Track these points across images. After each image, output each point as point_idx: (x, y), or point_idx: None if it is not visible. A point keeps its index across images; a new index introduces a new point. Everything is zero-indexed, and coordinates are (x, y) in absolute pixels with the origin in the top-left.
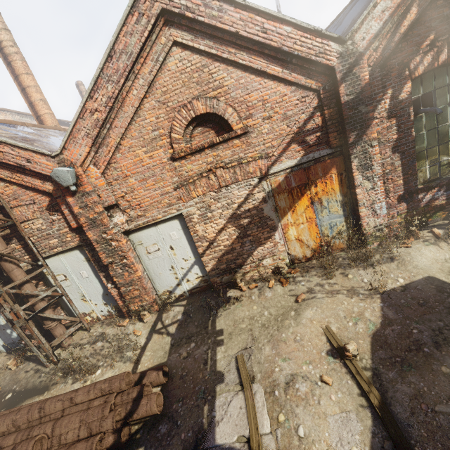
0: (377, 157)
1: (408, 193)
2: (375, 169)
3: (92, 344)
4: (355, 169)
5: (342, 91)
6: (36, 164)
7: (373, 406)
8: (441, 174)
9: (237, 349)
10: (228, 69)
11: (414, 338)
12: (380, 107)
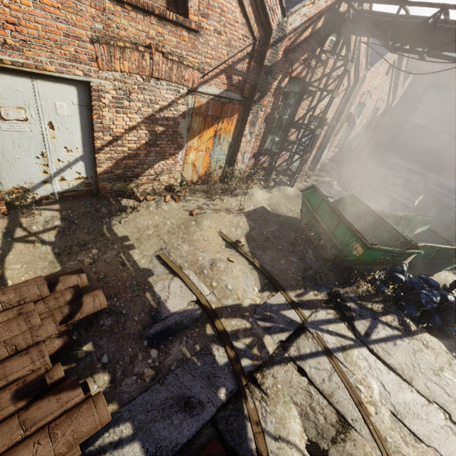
0: (260, 120)
1: (258, 153)
2: (256, 128)
3: None
4: (248, 122)
5: (267, 55)
6: None
7: (257, 267)
8: (271, 148)
9: (153, 250)
10: None
11: (265, 235)
12: (274, 84)
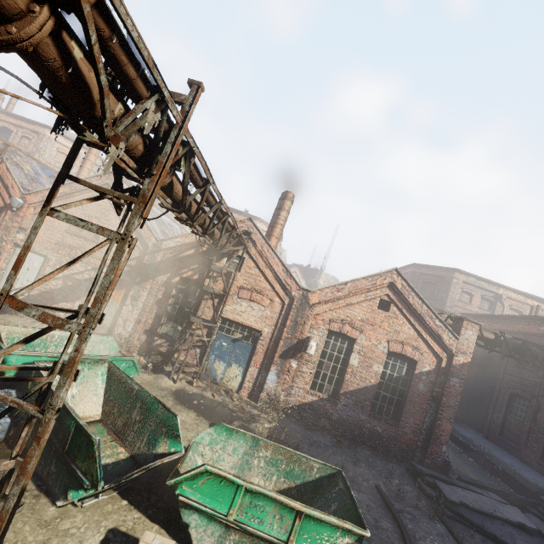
0: (142, 298)
1: (151, 331)
2: (138, 303)
3: None
4: (130, 296)
5: (146, 258)
6: (14, 191)
7: None
8: (174, 335)
9: None
10: (117, 218)
11: None
12: (160, 277)
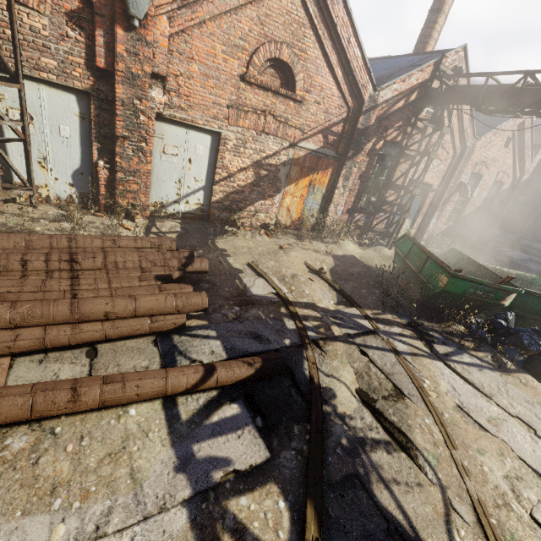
0: (353, 176)
1: (352, 209)
2: (349, 183)
3: (53, 222)
4: (342, 176)
5: (360, 120)
6: None
7: (336, 289)
8: (367, 207)
9: (245, 261)
10: (315, 44)
11: (350, 272)
12: (368, 145)
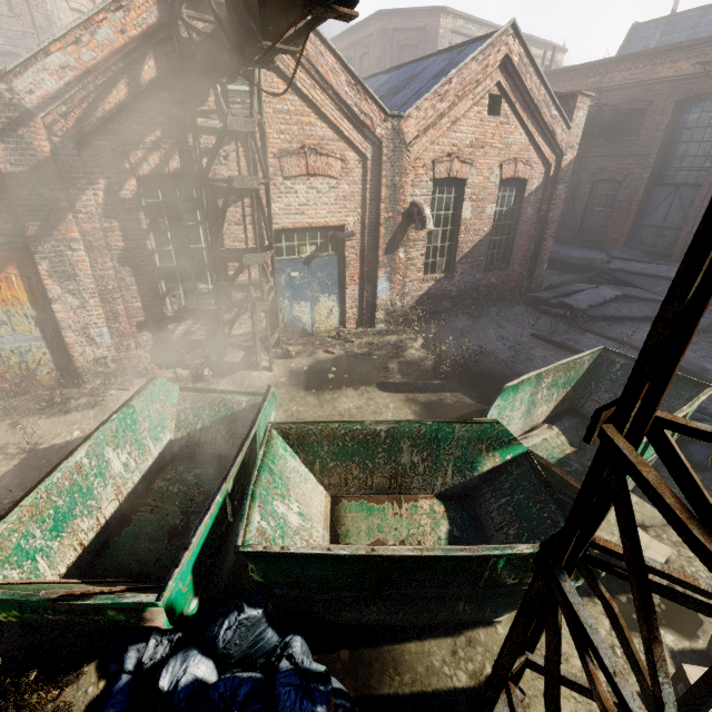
0: (84, 266)
1: (152, 320)
2: (84, 282)
3: None
4: (46, 276)
5: None
6: None
7: None
8: (201, 304)
9: None
10: None
11: None
12: (85, 198)
